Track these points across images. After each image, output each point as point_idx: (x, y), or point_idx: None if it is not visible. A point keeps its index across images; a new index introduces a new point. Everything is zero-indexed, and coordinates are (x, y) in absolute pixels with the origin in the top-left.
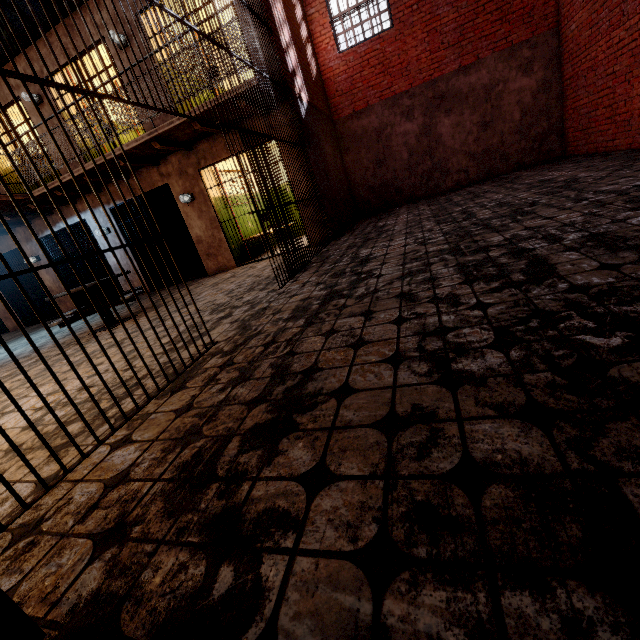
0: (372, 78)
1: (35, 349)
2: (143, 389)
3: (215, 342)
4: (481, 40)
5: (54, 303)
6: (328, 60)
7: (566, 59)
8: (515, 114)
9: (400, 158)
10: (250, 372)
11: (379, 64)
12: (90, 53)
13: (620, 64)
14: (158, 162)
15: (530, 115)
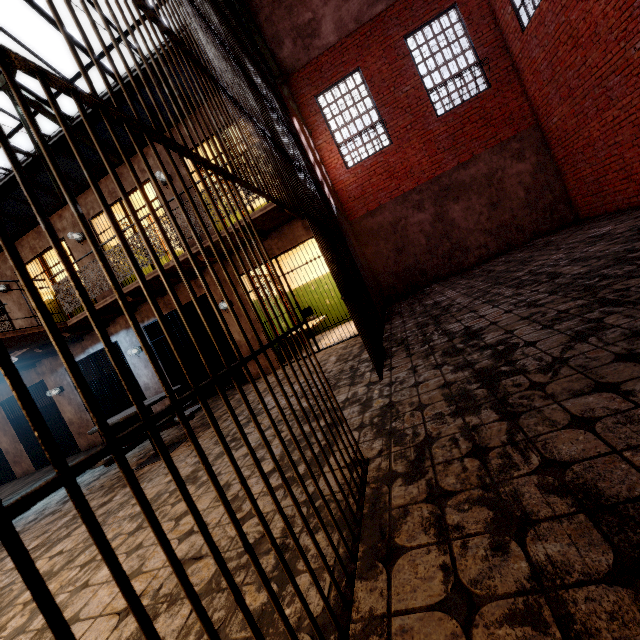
0: (380, 183)
1: (236, 526)
2: (341, 563)
3: (365, 460)
4: (472, 142)
5: (241, 431)
6: (338, 175)
7: (554, 144)
8: (519, 193)
9: (418, 244)
10: (514, 506)
11: (385, 172)
12: (131, 195)
13: (622, 135)
14: (196, 275)
15: (534, 191)
